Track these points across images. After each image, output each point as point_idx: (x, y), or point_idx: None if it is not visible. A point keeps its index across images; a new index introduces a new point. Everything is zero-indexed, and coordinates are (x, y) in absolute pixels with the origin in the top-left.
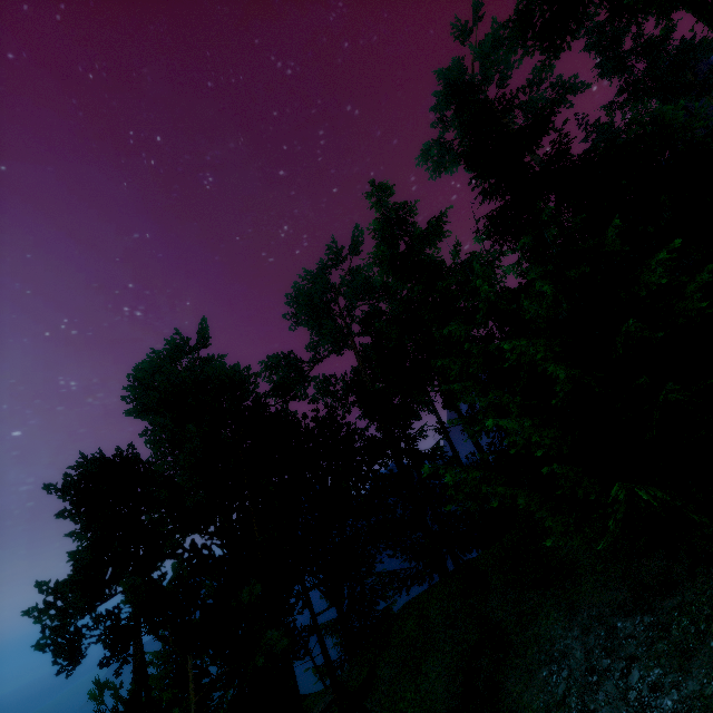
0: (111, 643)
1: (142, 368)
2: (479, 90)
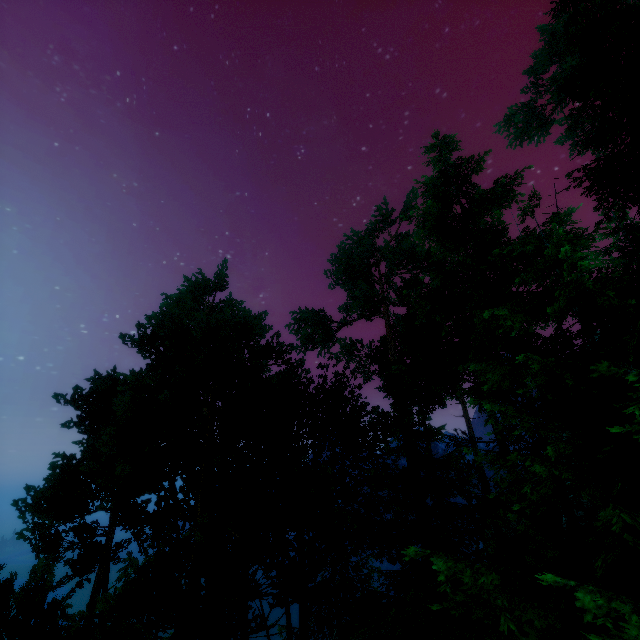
0: (74, 560)
1: (166, 299)
2: None
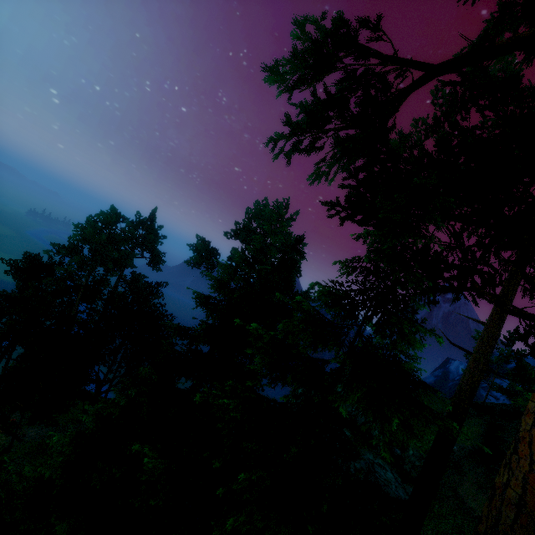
0: None
1: (77, 228)
2: (291, 274)
